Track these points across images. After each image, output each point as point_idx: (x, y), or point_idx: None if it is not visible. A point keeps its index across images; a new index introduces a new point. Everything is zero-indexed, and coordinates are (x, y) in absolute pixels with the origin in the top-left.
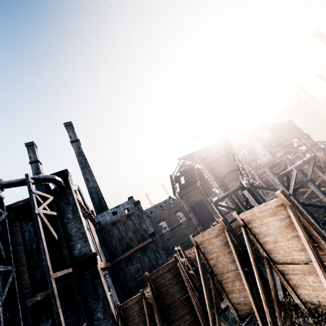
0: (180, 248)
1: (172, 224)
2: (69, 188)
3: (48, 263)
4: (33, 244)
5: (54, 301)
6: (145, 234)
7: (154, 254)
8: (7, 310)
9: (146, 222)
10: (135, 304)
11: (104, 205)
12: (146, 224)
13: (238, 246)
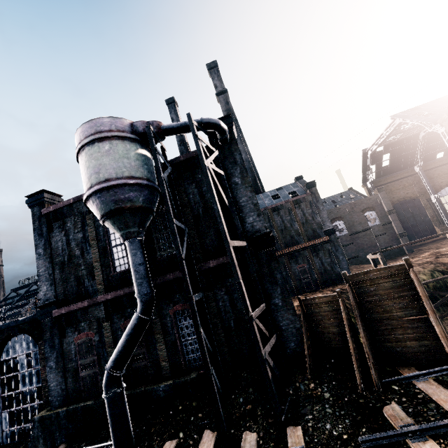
0: (379, 257)
1: (355, 227)
2: (235, 142)
3: (224, 227)
4: (199, 208)
5: (235, 270)
6: (319, 230)
7: (329, 258)
8: None
9: (322, 214)
10: (325, 303)
11: (259, 186)
12: (322, 216)
13: None
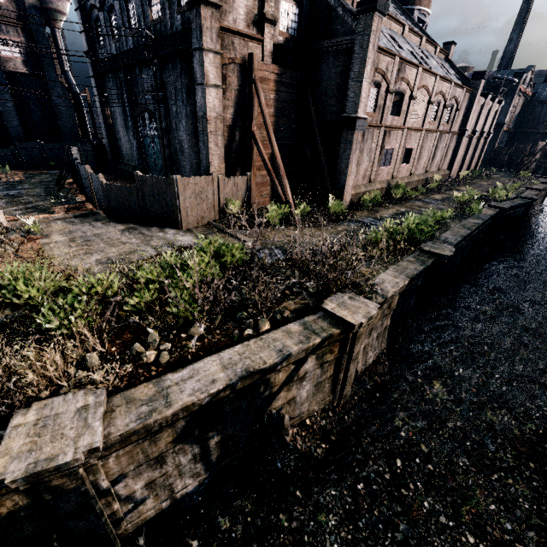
0: None
1: None
2: (518, 85)
3: None
4: None
5: None
6: None
7: None
8: None
9: None
10: (503, 149)
11: None
12: None
13: (541, 151)
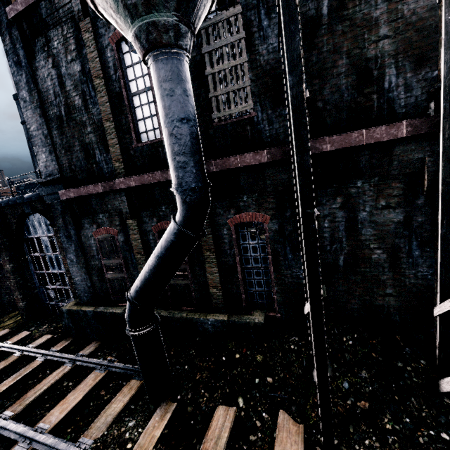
0: None
1: None
2: None
3: None
4: None
5: None
6: None
7: None
8: (261, 147)
9: None
10: None
11: None
12: None
13: None
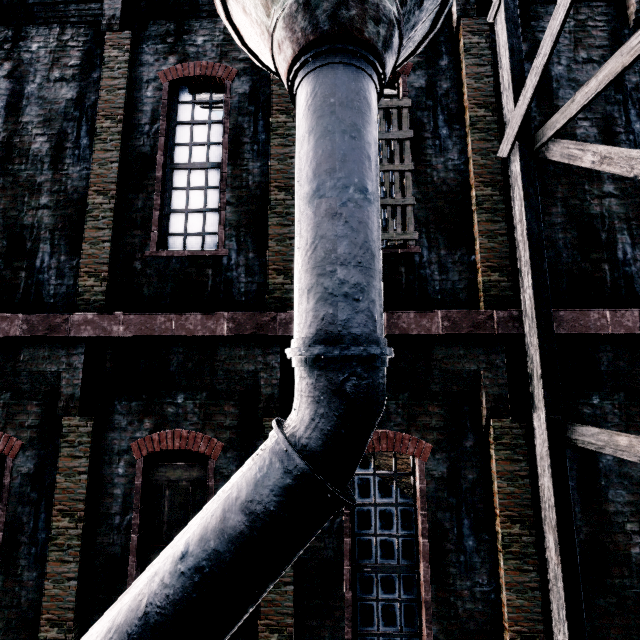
0: None
1: None
2: None
3: None
4: None
5: None
6: None
7: None
8: (423, 307)
9: None
10: None
11: None
12: None
13: None
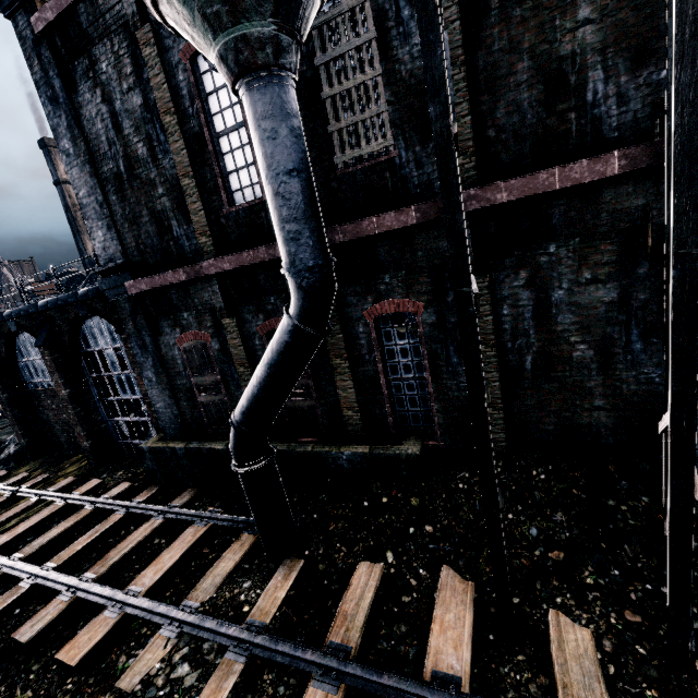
0: None
1: None
2: None
3: None
4: None
5: (690, 201)
6: None
7: None
8: (407, 203)
9: None
10: None
11: None
12: None
13: None
